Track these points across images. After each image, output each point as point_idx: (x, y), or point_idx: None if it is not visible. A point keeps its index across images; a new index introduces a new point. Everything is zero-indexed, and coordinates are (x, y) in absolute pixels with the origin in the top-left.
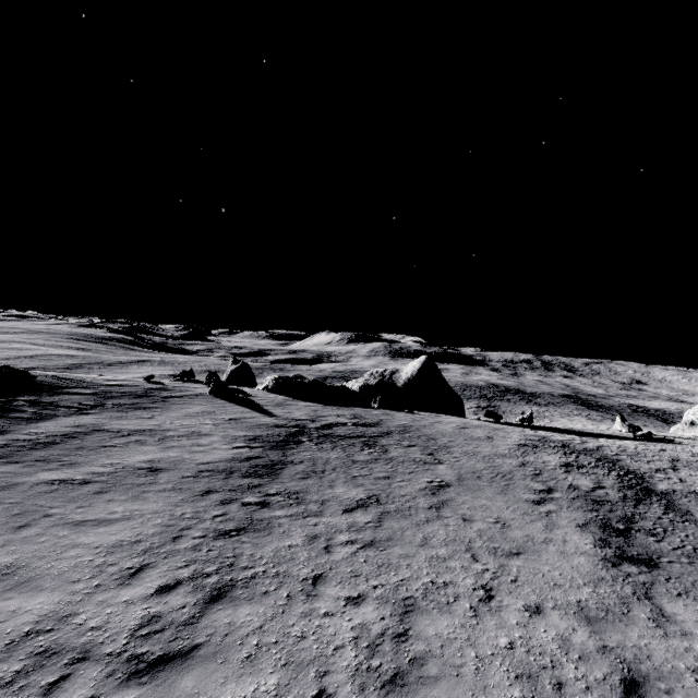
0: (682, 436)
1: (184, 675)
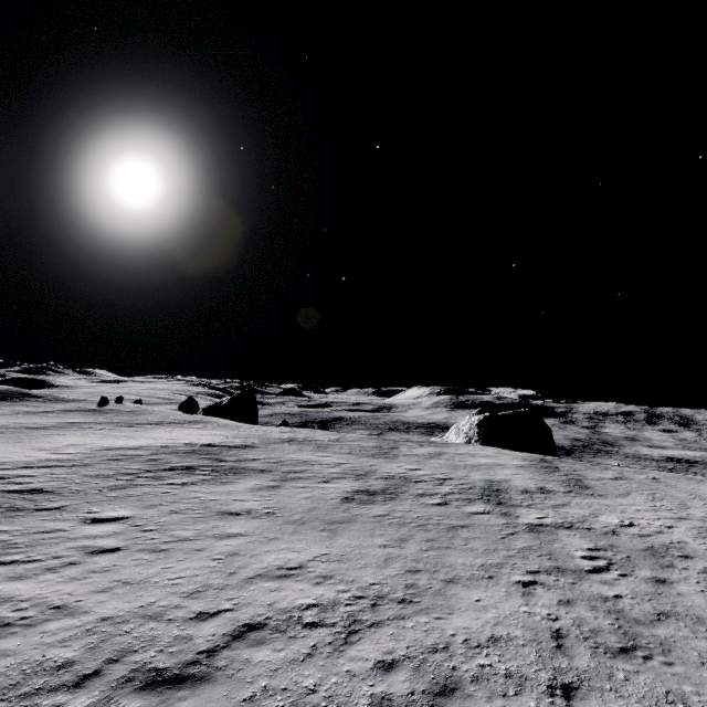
0: None
1: None
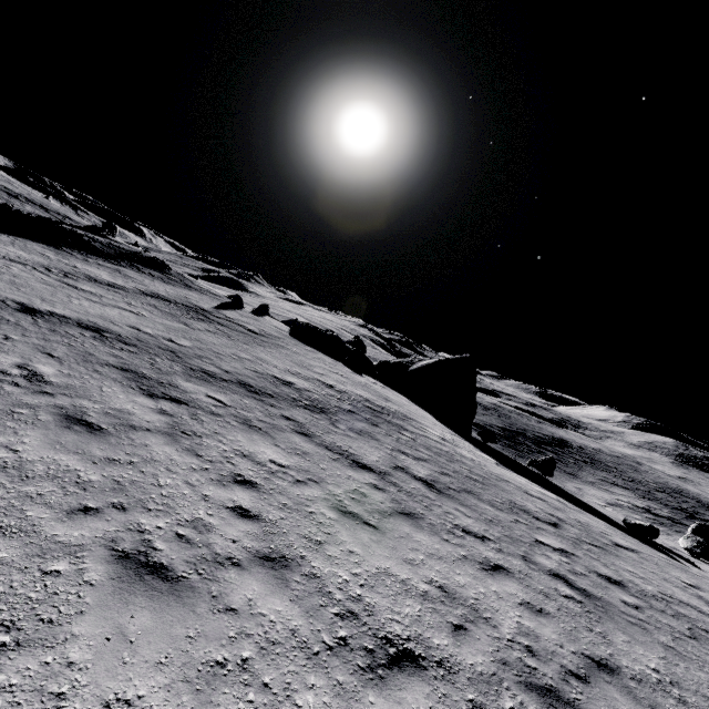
0: None
1: None
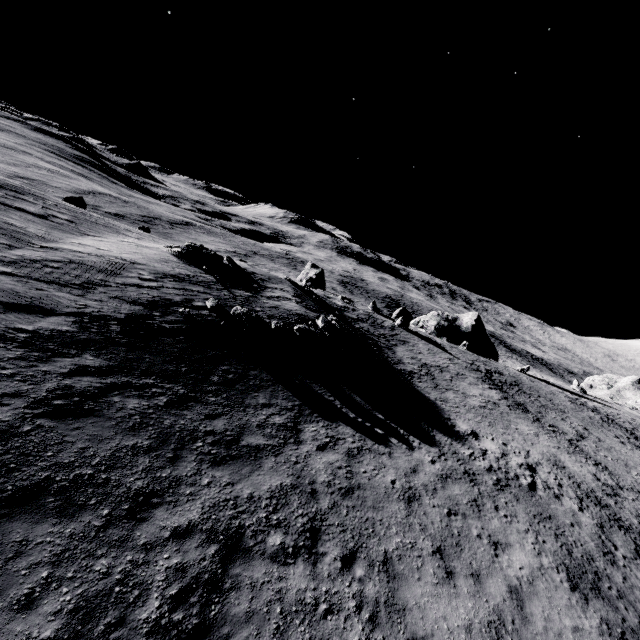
0: (599, 398)
1: None
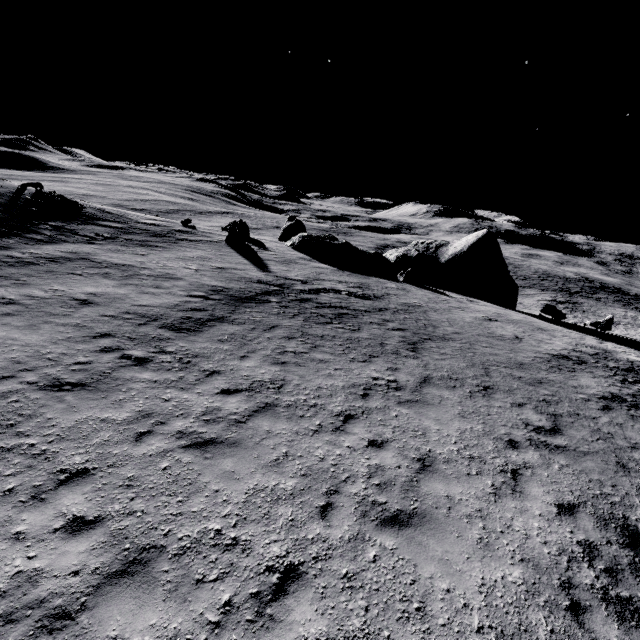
0: None
1: None
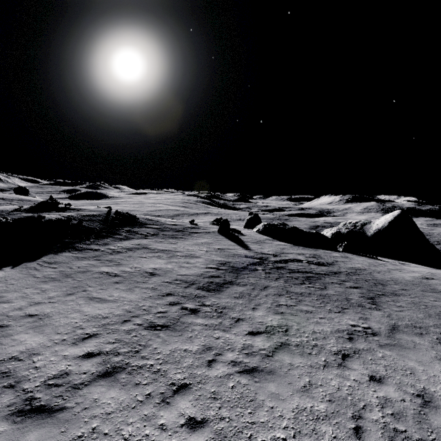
0: None
1: (36, 429)
